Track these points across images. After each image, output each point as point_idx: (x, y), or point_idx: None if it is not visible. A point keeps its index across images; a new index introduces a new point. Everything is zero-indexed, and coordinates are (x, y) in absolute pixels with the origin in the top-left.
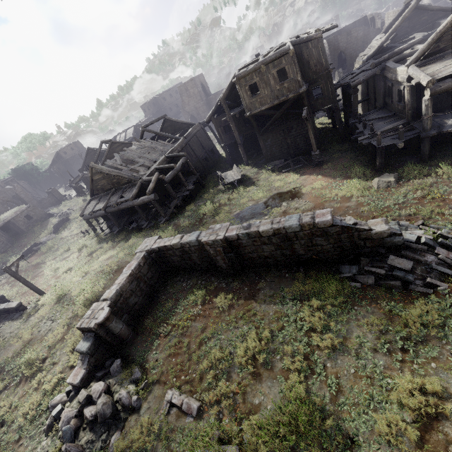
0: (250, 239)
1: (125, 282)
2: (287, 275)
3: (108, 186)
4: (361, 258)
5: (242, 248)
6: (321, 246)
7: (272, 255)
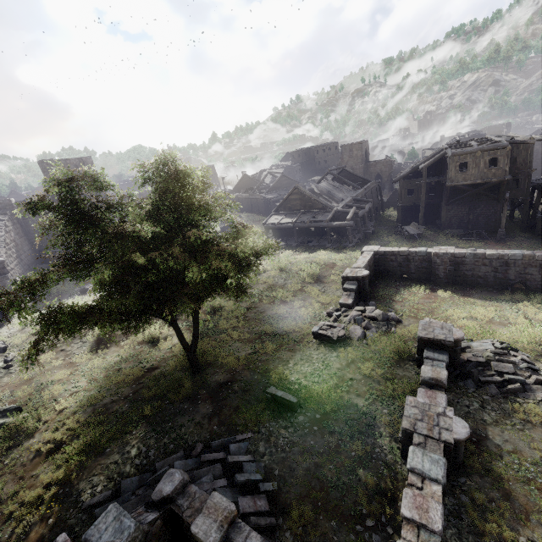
0: (474, 258)
1: (367, 263)
2: (494, 291)
3: (299, 206)
4: None
5: (462, 265)
6: (531, 275)
7: (485, 275)
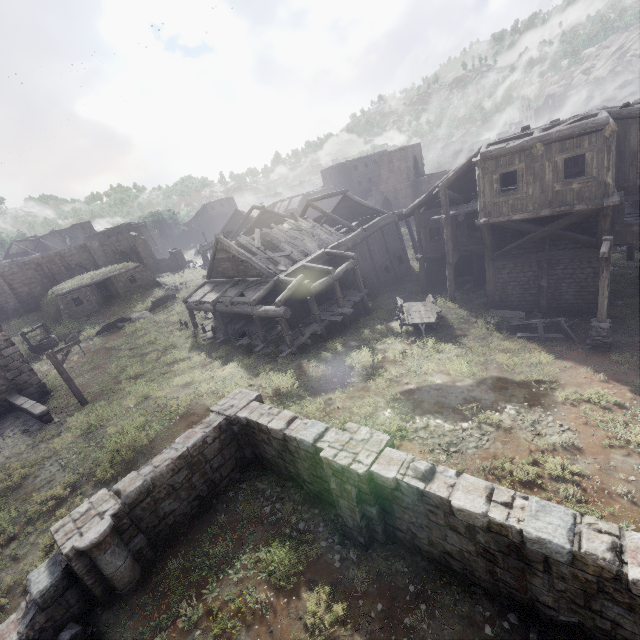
0: (423, 502)
1: (165, 469)
2: (487, 628)
3: (231, 271)
4: None
5: (399, 508)
6: (615, 625)
7: (463, 557)
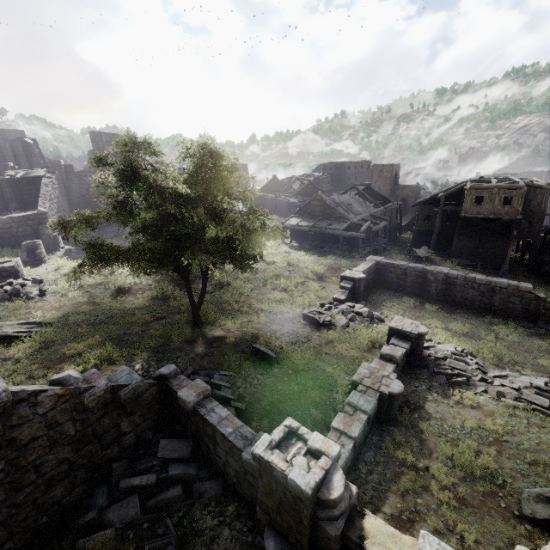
0: (465, 281)
1: (366, 269)
2: (478, 313)
3: (318, 213)
4: (539, 319)
5: (453, 286)
6: (513, 304)
7: (472, 298)
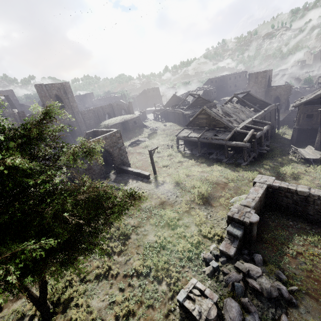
0: None
1: (257, 200)
2: None
3: (204, 124)
4: None
5: None
6: None
7: None
